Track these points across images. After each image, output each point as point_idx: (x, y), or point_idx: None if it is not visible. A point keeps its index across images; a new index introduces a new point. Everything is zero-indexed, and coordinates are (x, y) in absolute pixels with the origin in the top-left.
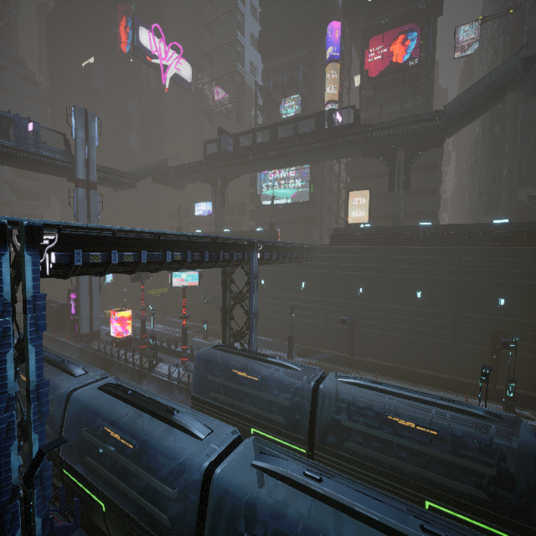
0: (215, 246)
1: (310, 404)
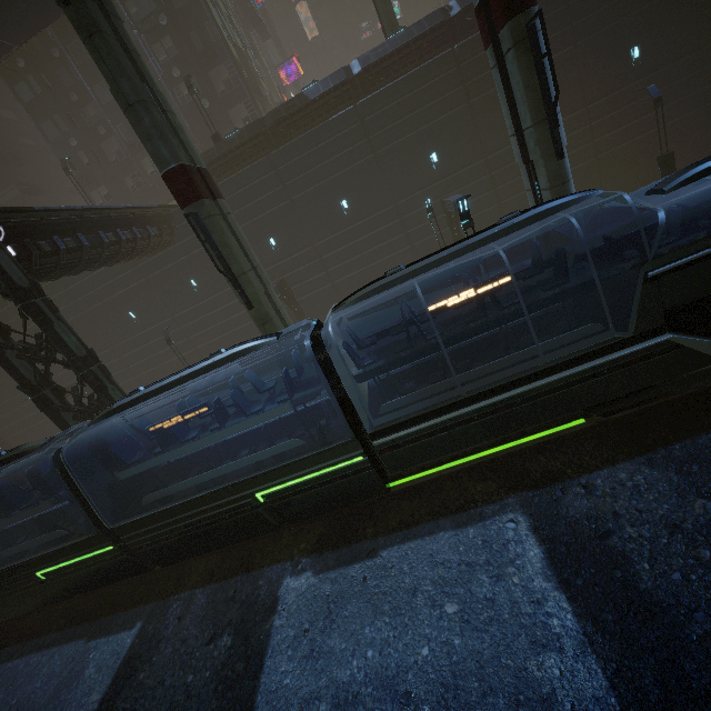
0: None
1: None
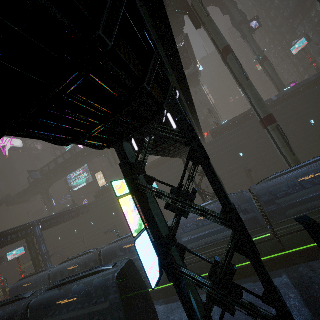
0: (3, 236)
1: (48, 281)
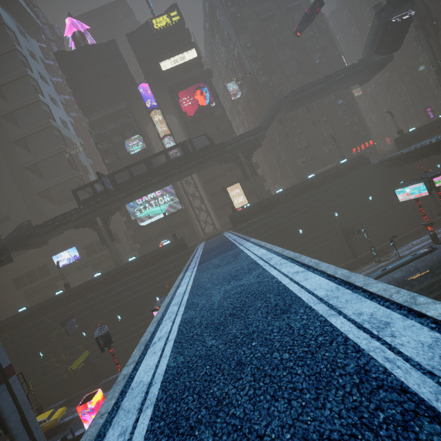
0: None
1: None
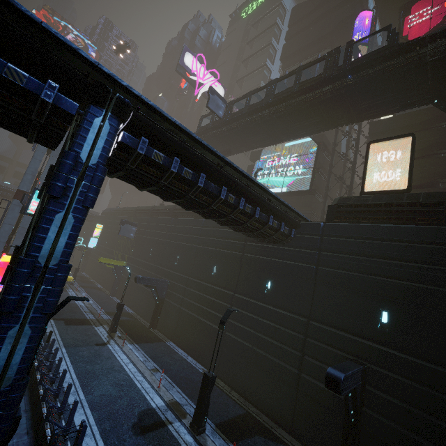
0: None
1: None
